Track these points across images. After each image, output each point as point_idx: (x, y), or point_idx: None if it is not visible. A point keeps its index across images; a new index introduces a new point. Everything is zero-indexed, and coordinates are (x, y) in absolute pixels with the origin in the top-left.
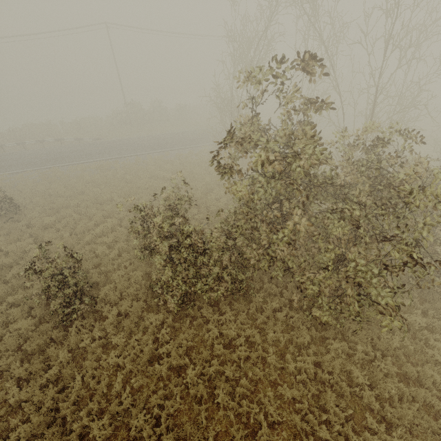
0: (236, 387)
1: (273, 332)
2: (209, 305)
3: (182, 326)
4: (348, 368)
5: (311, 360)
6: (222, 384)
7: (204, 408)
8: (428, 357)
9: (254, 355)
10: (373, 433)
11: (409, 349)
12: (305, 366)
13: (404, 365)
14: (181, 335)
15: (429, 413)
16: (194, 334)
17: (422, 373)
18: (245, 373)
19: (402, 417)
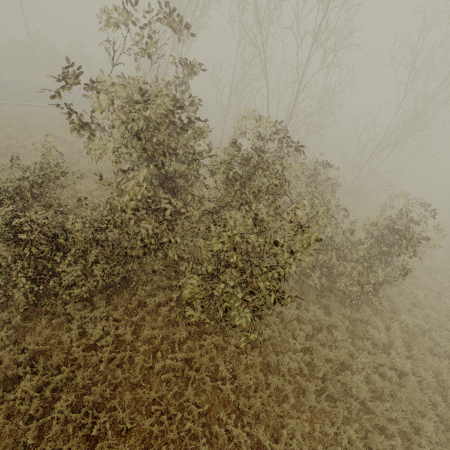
0: (84, 396)
1: (150, 328)
2: (83, 299)
3: (37, 326)
4: (217, 363)
5: (183, 357)
6: (63, 396)
7: (36, 425)
8: (291, 345)
9: (118, 357)
10: (225, 423)
11: (277, 339)
12: (174, 363)
13: (270, 355)
14: (28, 338)
15: (279, 397)
16: (52, 335)
17: (281, 361)
18: (105, 377)
19: (254, 405)
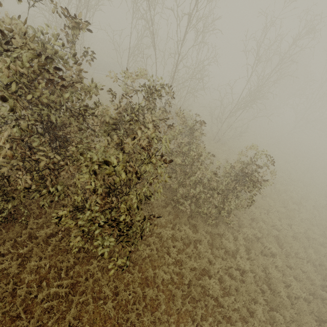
0: None
1: (39, 259)
2: None
3: None
4: (101, 283)
5: (69, 282)
6: None
7: None
8: (166, 260)
9: None
10: None
11: (155, 256)
12: (59, 290)
13: (148, 270)
14: None
15: (153, 306)
16: None
17: (157, 275)
18: None
19: (131, 317)
